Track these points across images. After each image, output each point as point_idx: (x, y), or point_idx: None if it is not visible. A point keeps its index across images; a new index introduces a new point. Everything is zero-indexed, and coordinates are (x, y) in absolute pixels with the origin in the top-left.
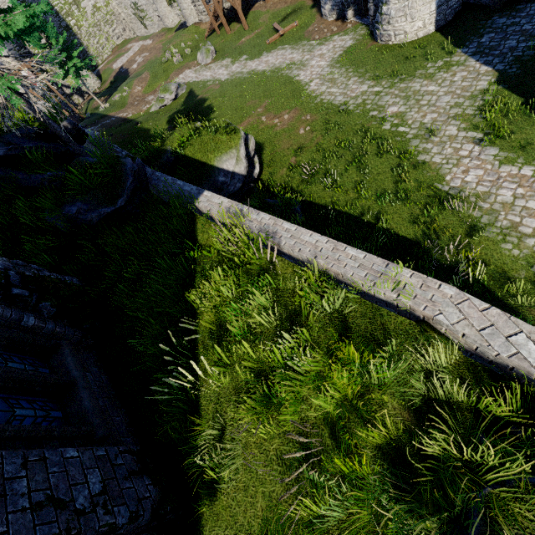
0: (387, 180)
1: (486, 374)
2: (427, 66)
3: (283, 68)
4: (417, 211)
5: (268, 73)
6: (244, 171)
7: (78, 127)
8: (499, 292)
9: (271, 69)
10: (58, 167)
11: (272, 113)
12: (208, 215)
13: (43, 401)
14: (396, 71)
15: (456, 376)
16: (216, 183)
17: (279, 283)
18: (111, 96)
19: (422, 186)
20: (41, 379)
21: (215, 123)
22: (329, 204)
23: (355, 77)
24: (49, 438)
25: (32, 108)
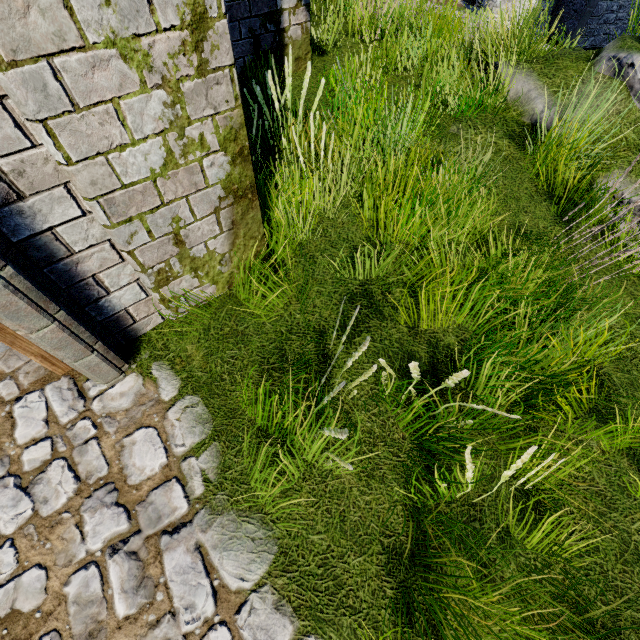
0: None
1: None
2: None
3: None
4: None
5: None
6: None
7: None
8: None
9: None
10: None
11: None
12: None
13: None
14: None
15: None
16: None
17: None
18: None
19: None
20: None
21: None
22: None
23: None
24: None
25: None
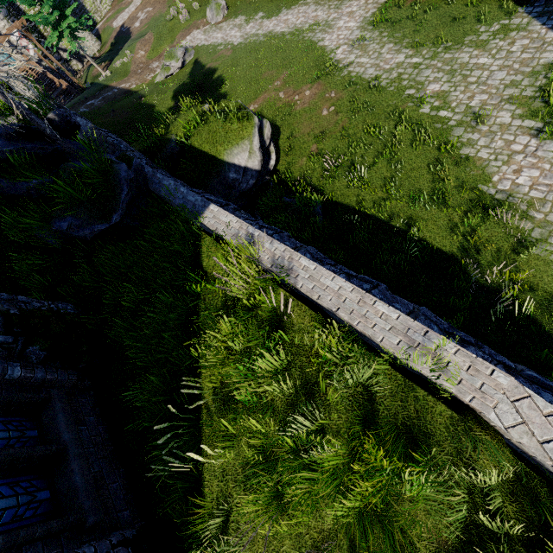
0: (422, 177)
1: (543, 490)
2: (479, 30)
3: (305, 29)
4: (456, 218)
5: (288, 37)
6: (258, 166)
7: (67, 119)
8: (547, 324)
9: (291, 31)
10: (46, 172)
11: (291, 87)
12: (214, 236)
13: (29, 480)
14: (441, 36)
15: (506, 491)
16: (226, 180)
17: (294, 336)
18: (112, 62)
19: (463, 188)
20: (25, 455)
21: (225, 104)
22: (354, 204)
23: (390, 43)
24: (30, 541)
25: (8, 102)
